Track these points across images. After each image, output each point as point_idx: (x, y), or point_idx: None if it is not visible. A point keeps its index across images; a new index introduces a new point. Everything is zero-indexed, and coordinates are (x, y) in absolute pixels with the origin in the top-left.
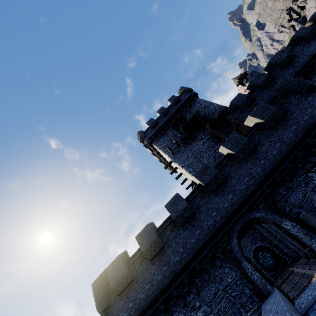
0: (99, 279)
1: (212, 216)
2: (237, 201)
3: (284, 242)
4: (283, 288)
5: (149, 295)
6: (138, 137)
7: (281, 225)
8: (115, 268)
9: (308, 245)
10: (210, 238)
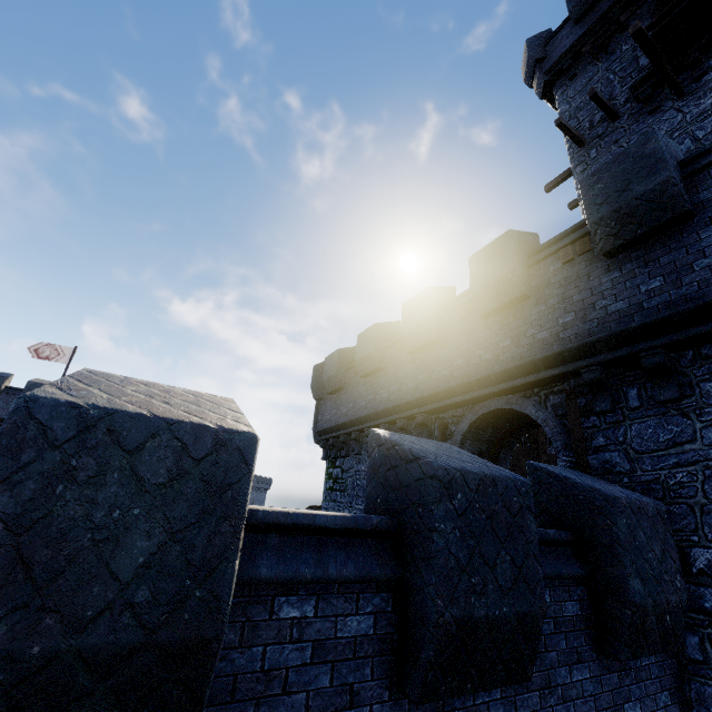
0: (323, 365)
1: (454, 363)
2: (507, 361)
3: None
4: None
5: (348, 415)
6: (524, 61)
7: None
8: (331, 363)
9: None
10: (429, 396)
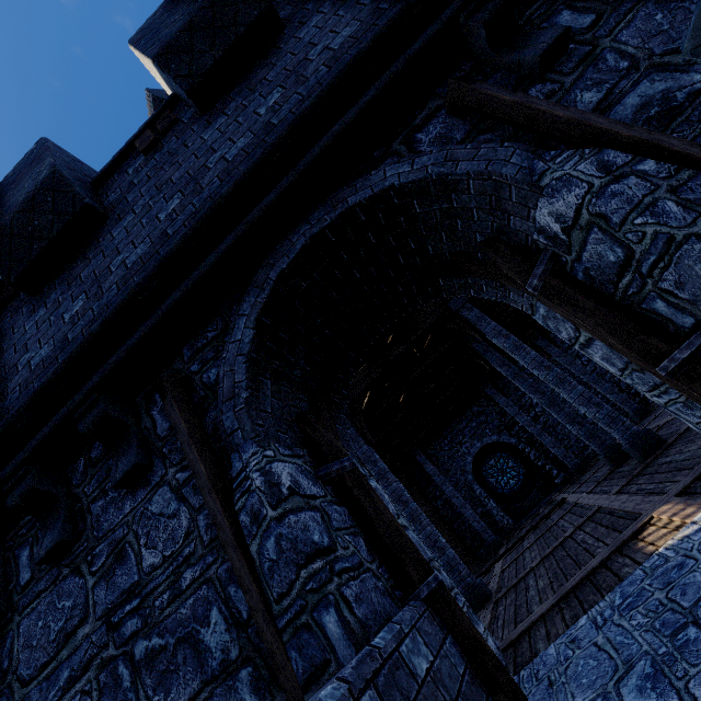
0: None
1: (158, 218)
2: (294, 111)
3: (554, 433)
4: (525, 549)
5: None
6: (150, 106)
7: (530, 243)
8: None
9: (690, 328)
10: (107, 326)
